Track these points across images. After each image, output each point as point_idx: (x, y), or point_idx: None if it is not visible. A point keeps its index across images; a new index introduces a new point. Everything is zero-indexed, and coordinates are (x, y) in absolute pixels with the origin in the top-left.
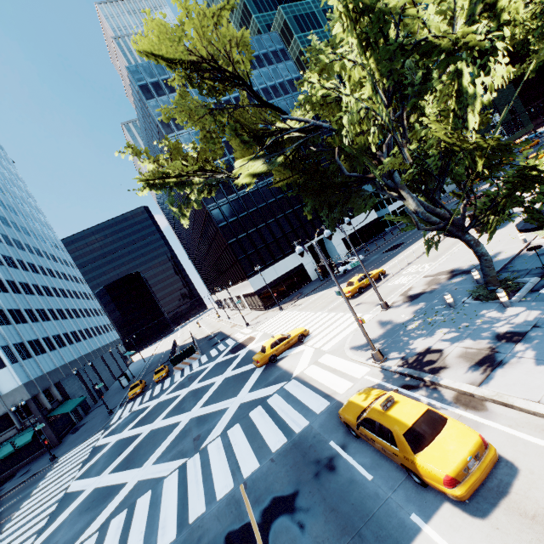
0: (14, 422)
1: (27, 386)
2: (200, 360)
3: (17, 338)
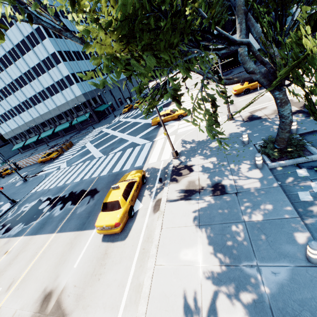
0: (83, 109)
1: (84, 95)
2: None
3: (78, 69)
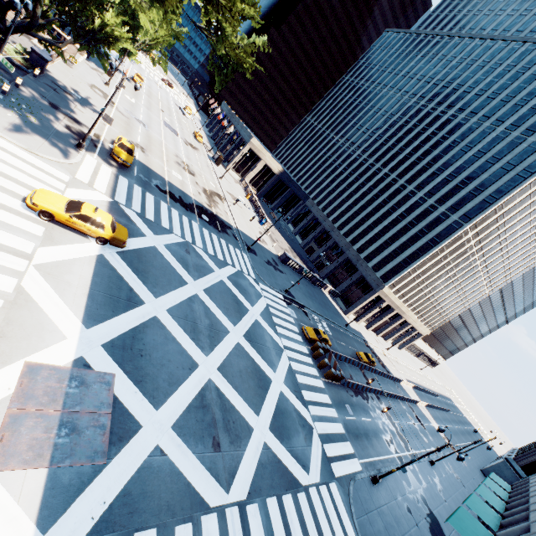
0: None
1: None
2: None
3: None
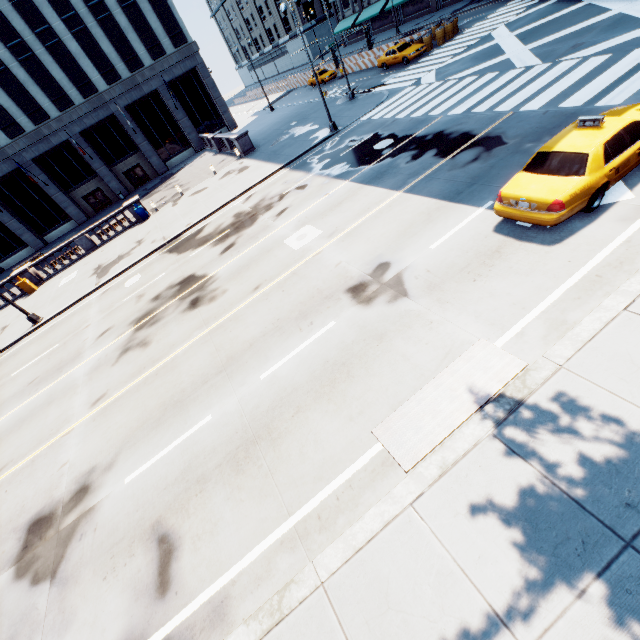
0: None
1: None
2: None
3: None
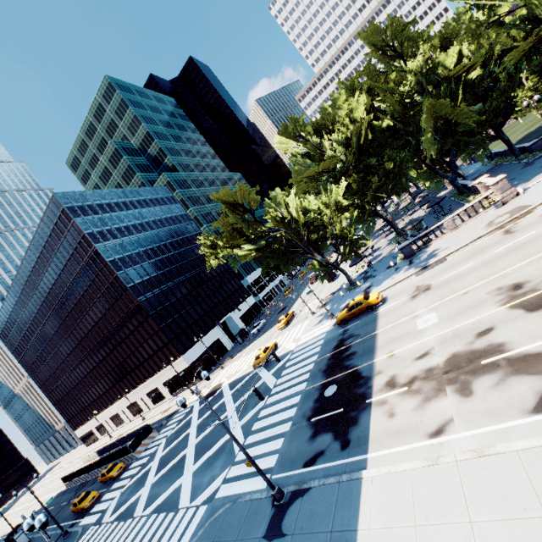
0: None
1: None
2: (165, 431)
3: None
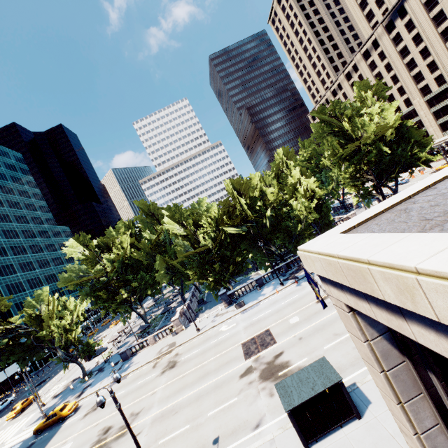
0: None
1: None
2: None
3: None
